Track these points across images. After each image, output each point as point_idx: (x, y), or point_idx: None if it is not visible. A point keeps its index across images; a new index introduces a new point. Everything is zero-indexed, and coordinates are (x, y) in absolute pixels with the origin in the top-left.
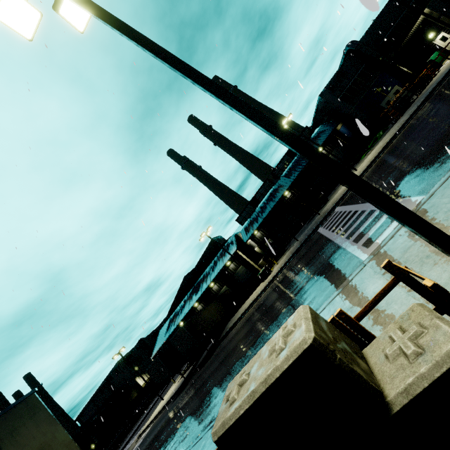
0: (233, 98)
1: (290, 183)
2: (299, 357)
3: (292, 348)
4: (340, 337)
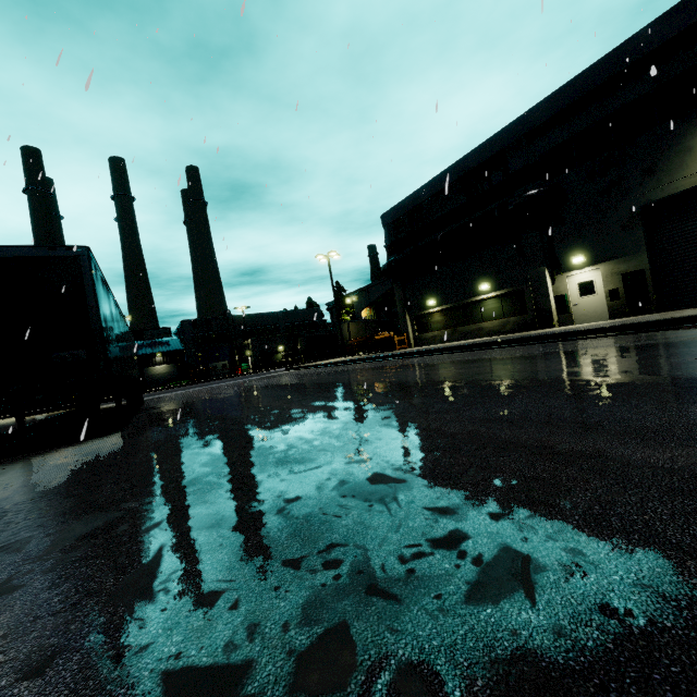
0: None
1: None
2: None
3: None
4: None
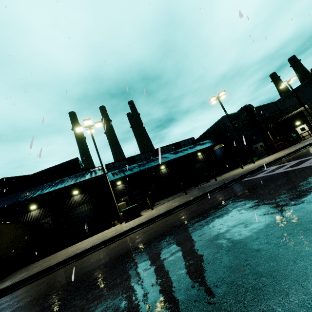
0: None
1: (178, 156)
2: None
3: None
4: None
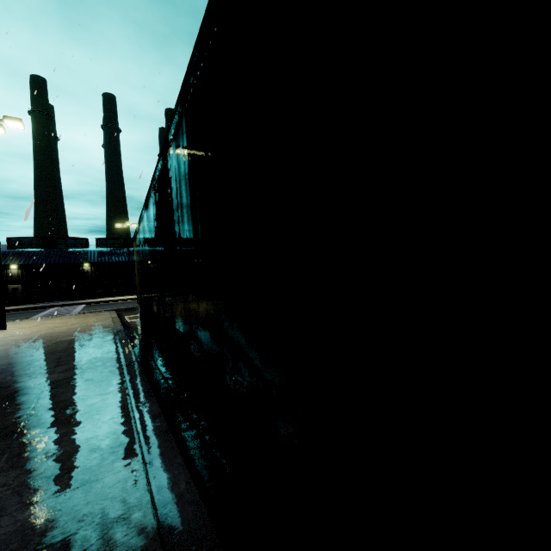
0: None
1: (94, 261)
2: None
3: None
4: None
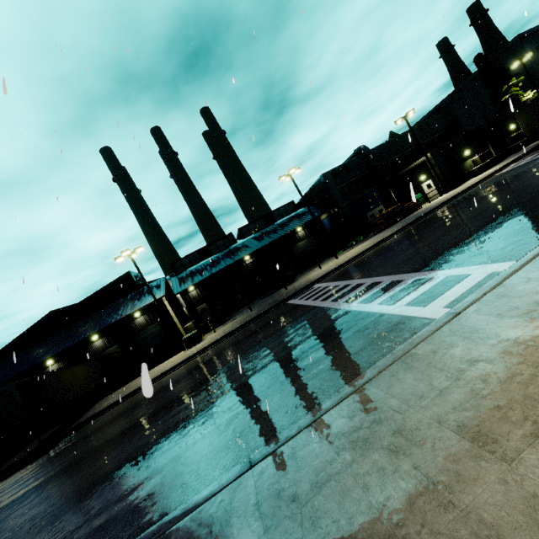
0: None
1: (260, 247)
2: None
3: None
4: None
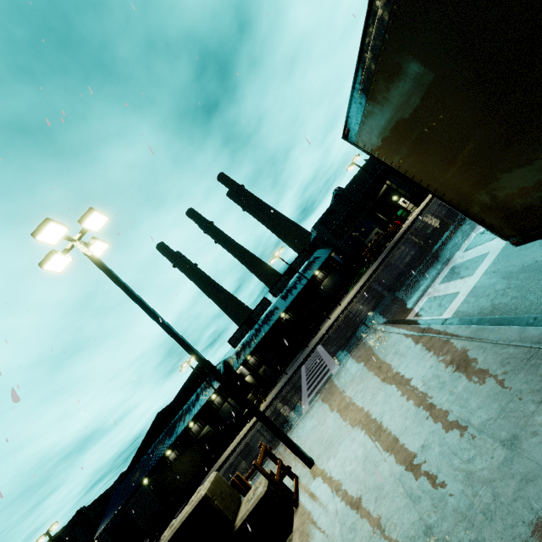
0: (187, 346)
1: (285, 307)
2: (197, 504)
3: (196, 499)
4: (228, 492)
